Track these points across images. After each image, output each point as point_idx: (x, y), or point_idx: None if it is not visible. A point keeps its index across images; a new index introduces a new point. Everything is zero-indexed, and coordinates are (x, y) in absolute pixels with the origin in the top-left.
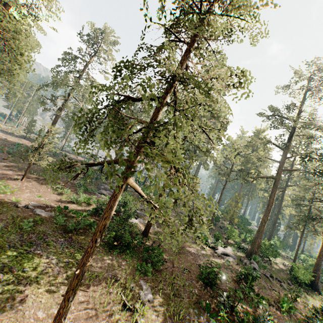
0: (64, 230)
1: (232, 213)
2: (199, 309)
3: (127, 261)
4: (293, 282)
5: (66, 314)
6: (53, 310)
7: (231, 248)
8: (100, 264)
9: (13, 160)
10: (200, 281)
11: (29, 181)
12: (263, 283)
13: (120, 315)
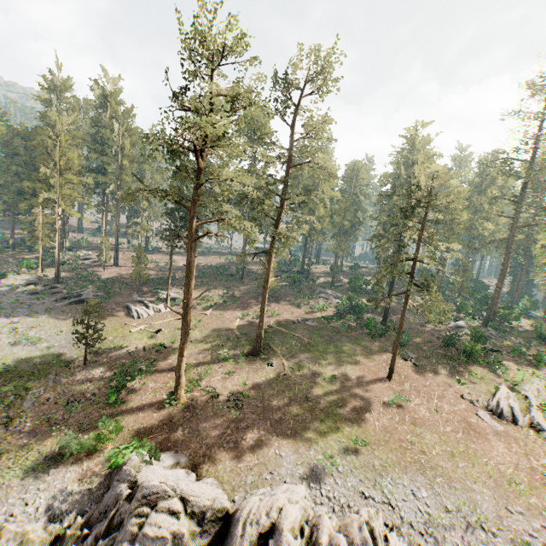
0: (336, 332)
1: (460, 284)
2: (446, 359)
3: (388, 342)
4: (535, 339)
5: (397, 355)
6: (375, 363)
7: (464, 321)
8: (375, 345)
9: (233, 286)
10: (442, 347)
11: (269, 302)
12: (498, 343)
13: (404, 363)
